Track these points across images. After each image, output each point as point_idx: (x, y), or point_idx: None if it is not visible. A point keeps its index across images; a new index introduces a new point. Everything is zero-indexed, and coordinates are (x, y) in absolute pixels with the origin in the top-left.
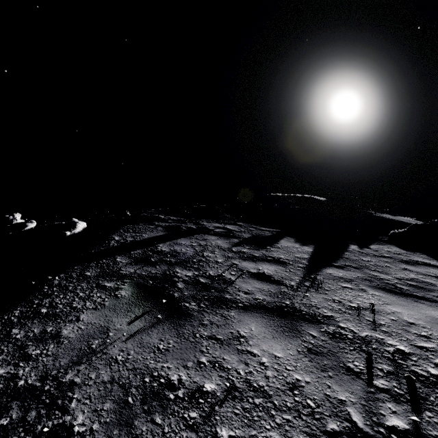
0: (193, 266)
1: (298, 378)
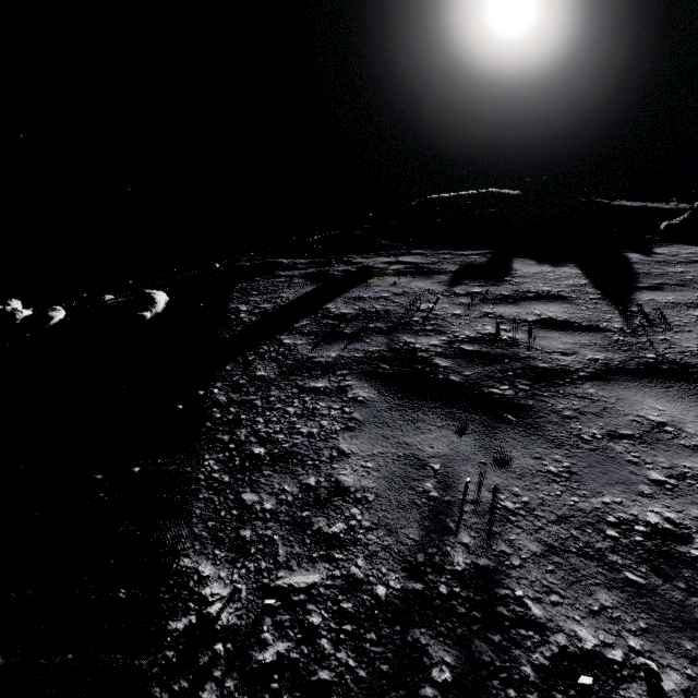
0: (425, 329)
1: None
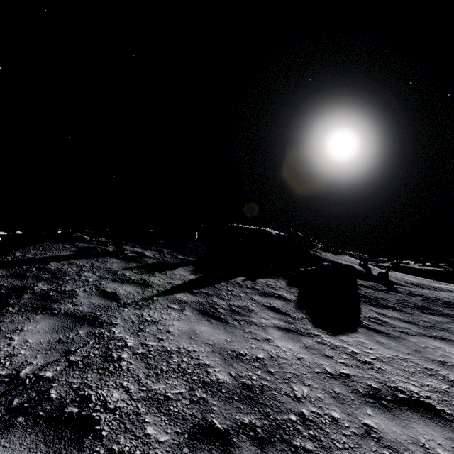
0: (58, 282)
1: (22, 352)
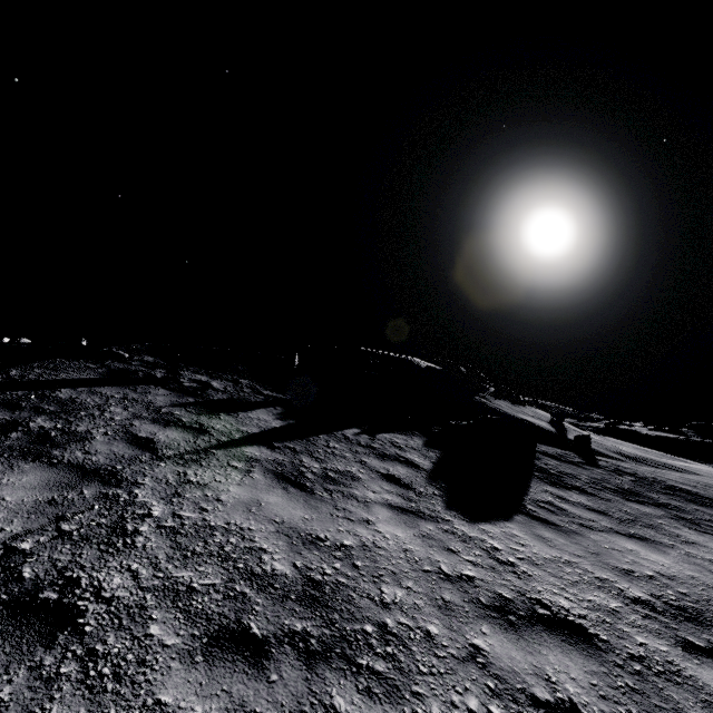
0: (68, 419)
1: None
